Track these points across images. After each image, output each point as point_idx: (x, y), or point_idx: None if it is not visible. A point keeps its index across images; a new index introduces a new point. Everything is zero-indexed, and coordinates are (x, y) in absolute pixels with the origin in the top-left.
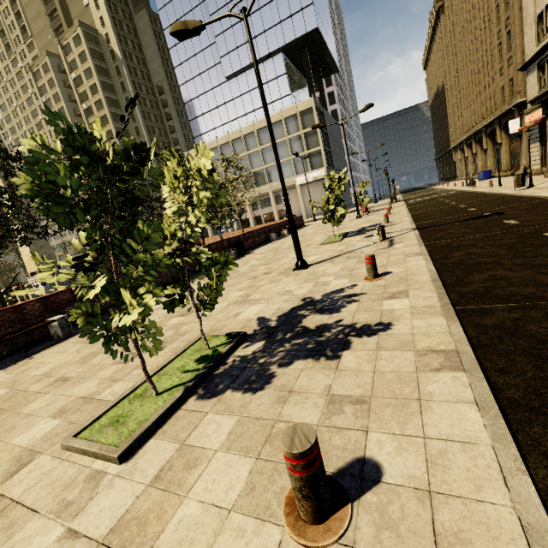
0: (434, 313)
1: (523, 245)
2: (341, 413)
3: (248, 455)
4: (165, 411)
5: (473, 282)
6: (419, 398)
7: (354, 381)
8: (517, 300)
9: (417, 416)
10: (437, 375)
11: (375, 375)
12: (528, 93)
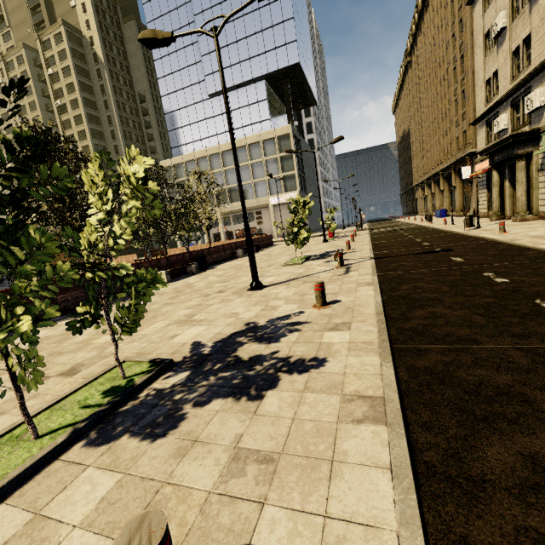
0: (370, 351)
1: (465, 283)
2: (241, 476)
3: (111, 537)
4: (34, 463)
5: (414, 319)
6: (333, 458)
7: (269, 431)
8: (451, 342)
9: (324, 484)
10: (358, 428)
11: (293, 424)
12: (478, 145)
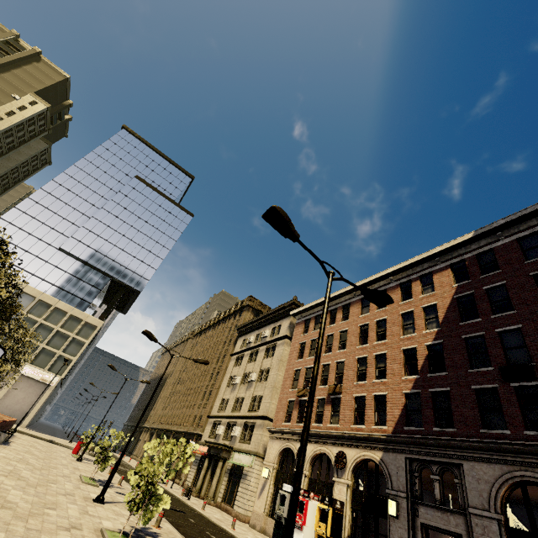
0: None
1: (202, 534)
2: None
3: None
4: None
5: None
6: None
7: None
8: None
9: None
10: None
11: None
12: (205, 432)
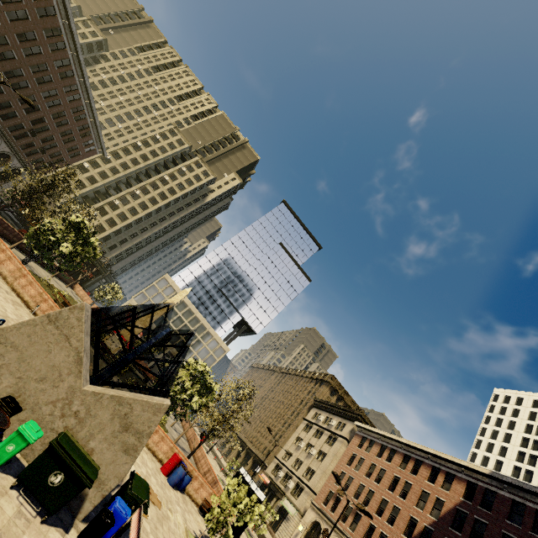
0: None
1: None
2: None
3: None
4: None
5: None
6: None
7: None
8: None
9: None
10: None
11: None
12: (270, 466)
